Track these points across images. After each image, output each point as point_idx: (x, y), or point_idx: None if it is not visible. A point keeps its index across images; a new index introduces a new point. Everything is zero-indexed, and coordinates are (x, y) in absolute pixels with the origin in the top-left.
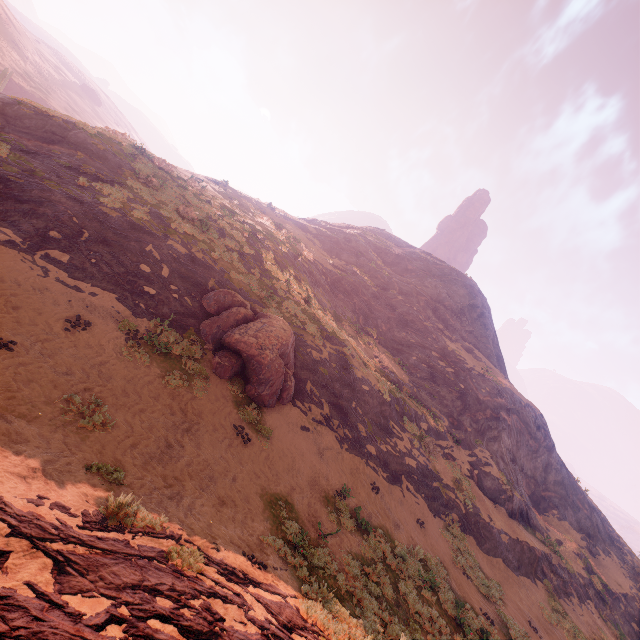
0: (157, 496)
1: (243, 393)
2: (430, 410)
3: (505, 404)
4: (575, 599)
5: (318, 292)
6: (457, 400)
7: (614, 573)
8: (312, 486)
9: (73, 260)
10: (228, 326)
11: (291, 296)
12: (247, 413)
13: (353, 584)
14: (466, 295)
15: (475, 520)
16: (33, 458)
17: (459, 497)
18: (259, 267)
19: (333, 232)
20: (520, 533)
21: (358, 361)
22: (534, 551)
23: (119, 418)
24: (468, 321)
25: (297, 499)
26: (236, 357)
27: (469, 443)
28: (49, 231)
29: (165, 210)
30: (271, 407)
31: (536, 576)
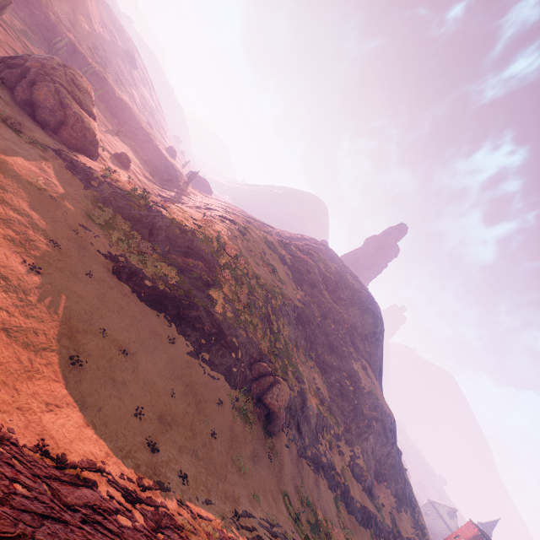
0: (265, 504)
1: (266, 428)
2: (336, 419)
3: (376, 416)
4: (382, 539)
5: (290, 329)
6: (351, 412)
7: (406, 524)
8: (291, 483)
9: (210, 357)
10: (264, 389)
11: (281, 346)
12: (269, 442)
13: (310, 536)
14: (372, 324)
15: (347, 494)
16: (245, 496)
17: (342, 480)
18: (269, 326)
19: (300, 262)
20: (366, 502)
21: (308, 392)
22: (370, 512)
23: (244, 462)
24: (369, 344)
25: (289, 492)
26: (266, 409)
27: (352, 442)
28: (201, 339)
29: (237, 303)
30: (275, 435)
31: (368, 526)
